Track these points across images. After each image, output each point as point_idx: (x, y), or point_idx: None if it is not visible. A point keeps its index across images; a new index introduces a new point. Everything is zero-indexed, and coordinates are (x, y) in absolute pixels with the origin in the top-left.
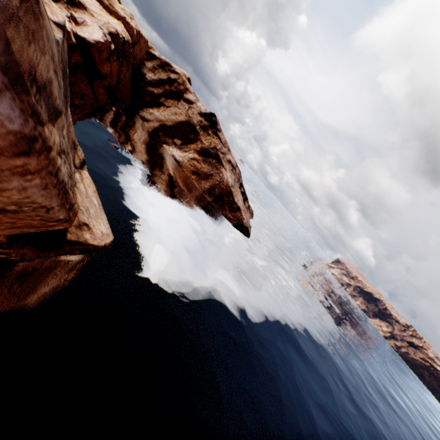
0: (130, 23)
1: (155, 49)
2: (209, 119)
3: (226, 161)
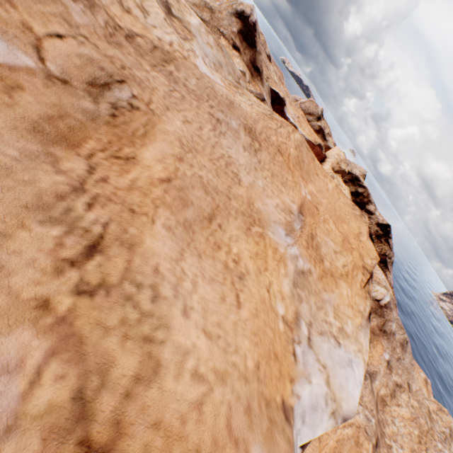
0: (346, 170)
1: (347, 163)
2: (383, 229)
3: (390, 263)
